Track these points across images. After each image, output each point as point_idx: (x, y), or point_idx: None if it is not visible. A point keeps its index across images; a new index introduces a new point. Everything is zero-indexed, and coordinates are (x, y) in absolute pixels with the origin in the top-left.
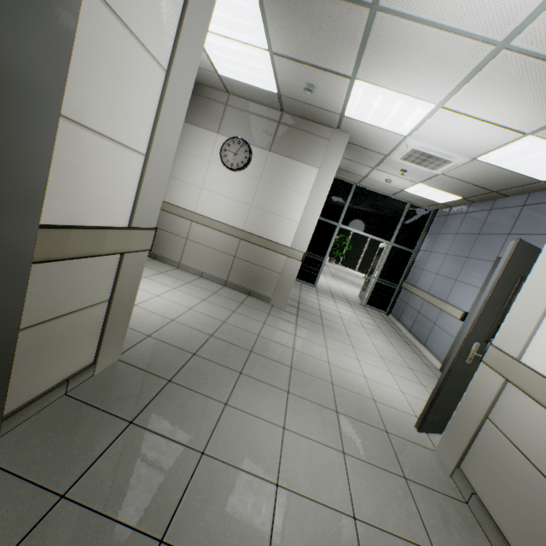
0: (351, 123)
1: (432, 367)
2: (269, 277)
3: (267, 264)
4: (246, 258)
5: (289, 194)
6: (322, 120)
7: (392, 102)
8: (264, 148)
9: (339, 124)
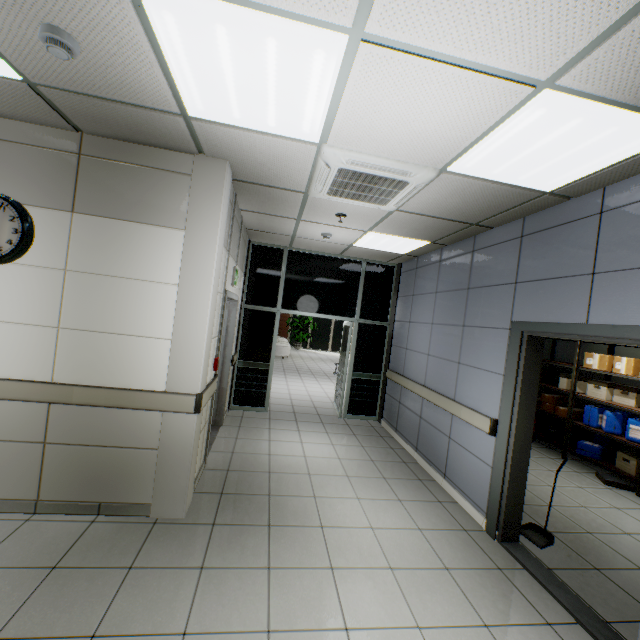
0: (213, 133)
1: (474, 528)
2: (135, 463)
3: (125, 438)
4: (74, 438)
5: (137, 289)
6: (162, 138)
7: (257, 48)
8: (58, 208)
9: (199, 143)
